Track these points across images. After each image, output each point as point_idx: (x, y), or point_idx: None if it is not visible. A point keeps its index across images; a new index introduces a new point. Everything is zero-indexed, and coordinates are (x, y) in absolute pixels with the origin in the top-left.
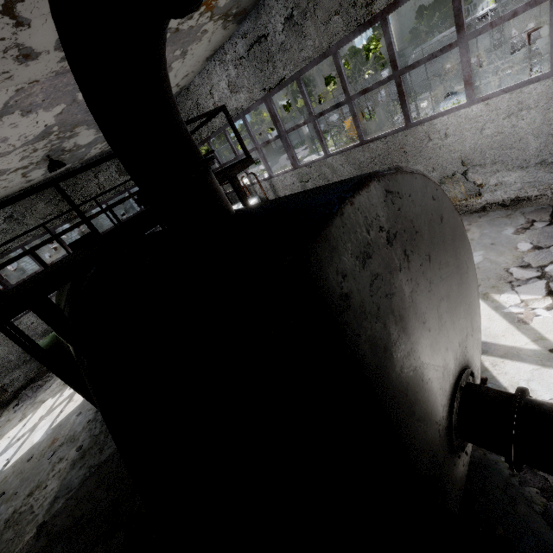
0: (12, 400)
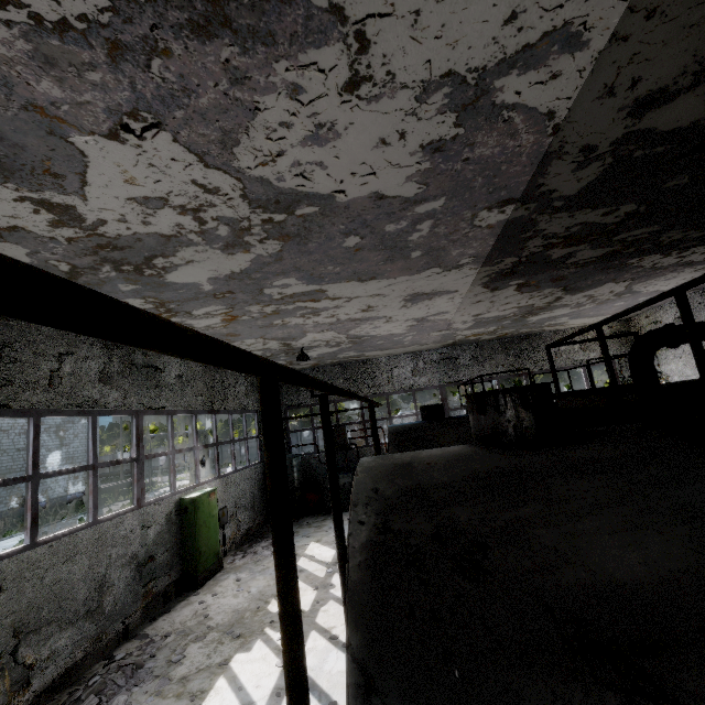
0: None
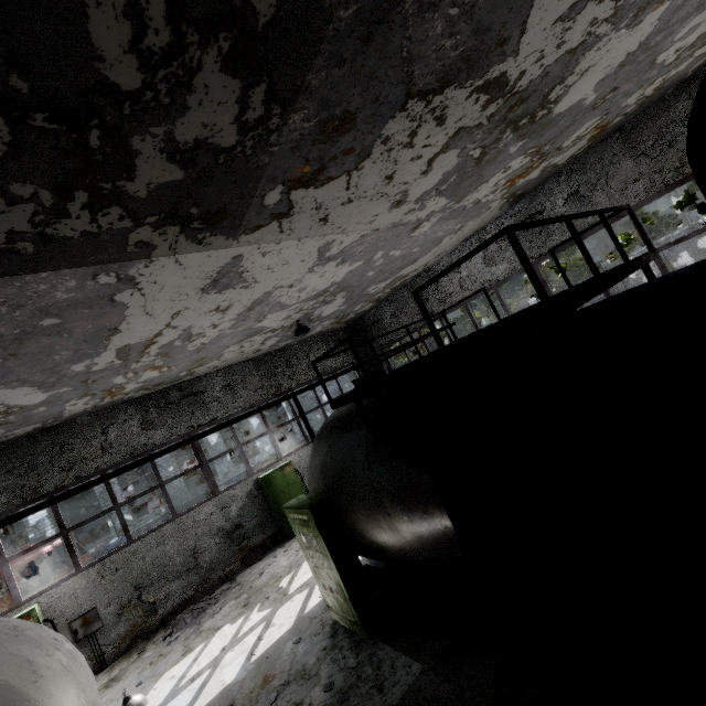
0: (157, 629)
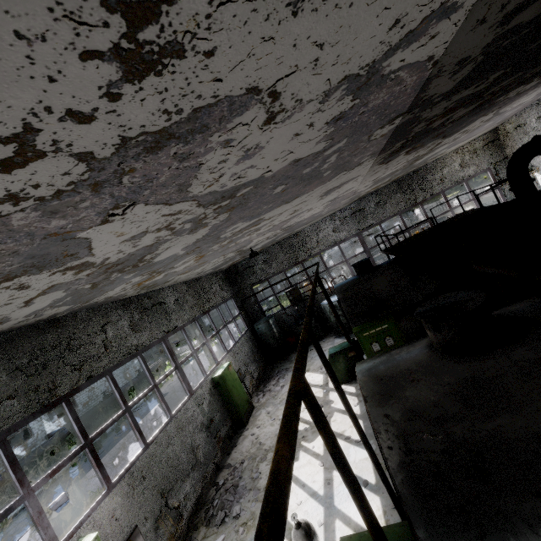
0: (186, 536)
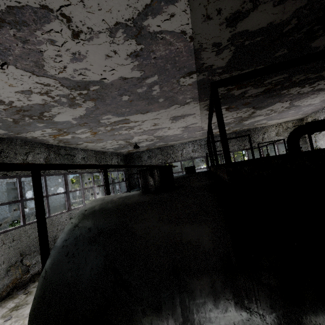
0: (26, 284)
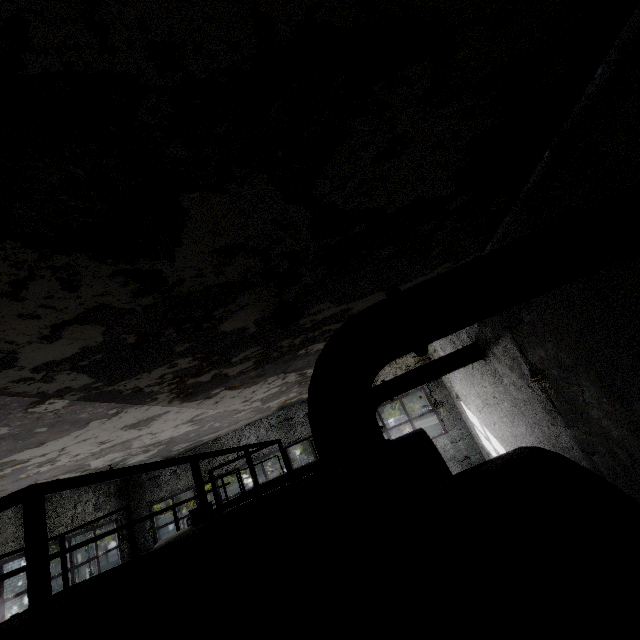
0: None
